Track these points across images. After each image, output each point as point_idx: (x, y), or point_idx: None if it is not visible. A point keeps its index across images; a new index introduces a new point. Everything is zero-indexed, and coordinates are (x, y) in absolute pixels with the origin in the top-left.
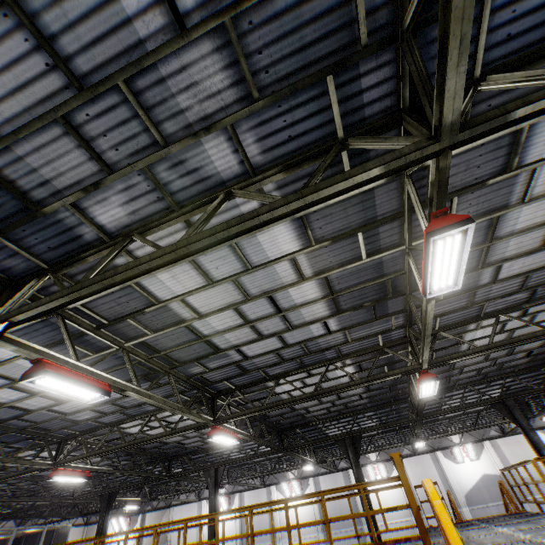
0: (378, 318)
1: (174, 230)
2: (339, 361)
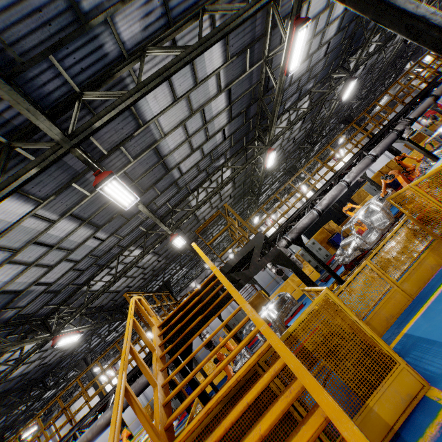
0: (130, 219)
1: None
2: (124, 252)
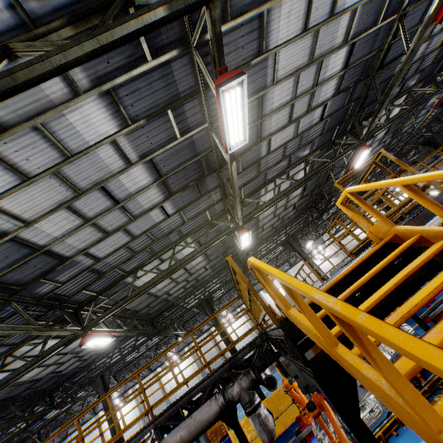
0: (202, 196)
1: None
2: (182, 241)
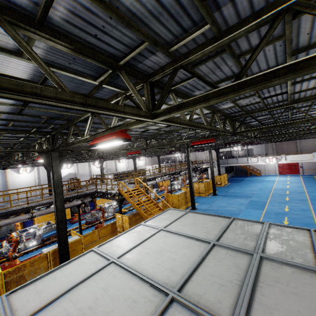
0: None
1: None
2: None
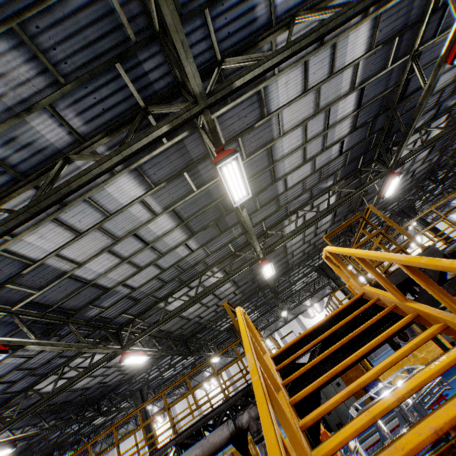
0: (223, 232)
1: (27, 197)
2: (208, 271)
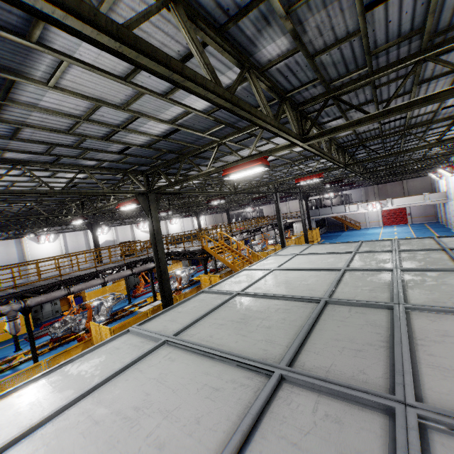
0: None
1: None
2: None
